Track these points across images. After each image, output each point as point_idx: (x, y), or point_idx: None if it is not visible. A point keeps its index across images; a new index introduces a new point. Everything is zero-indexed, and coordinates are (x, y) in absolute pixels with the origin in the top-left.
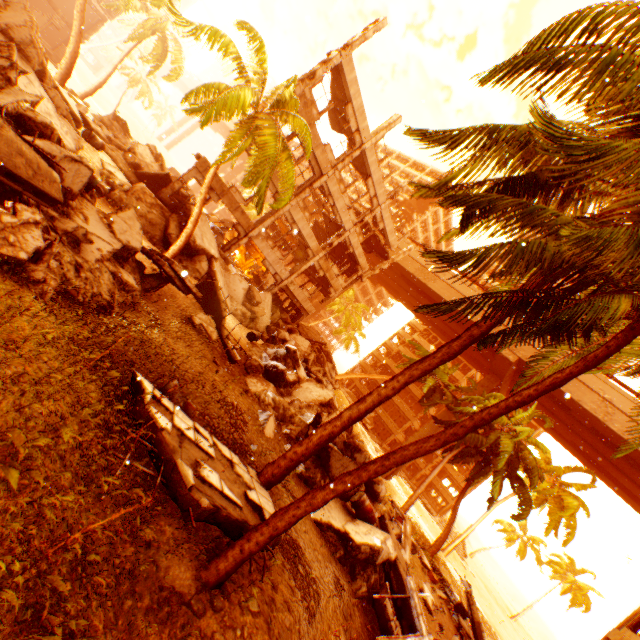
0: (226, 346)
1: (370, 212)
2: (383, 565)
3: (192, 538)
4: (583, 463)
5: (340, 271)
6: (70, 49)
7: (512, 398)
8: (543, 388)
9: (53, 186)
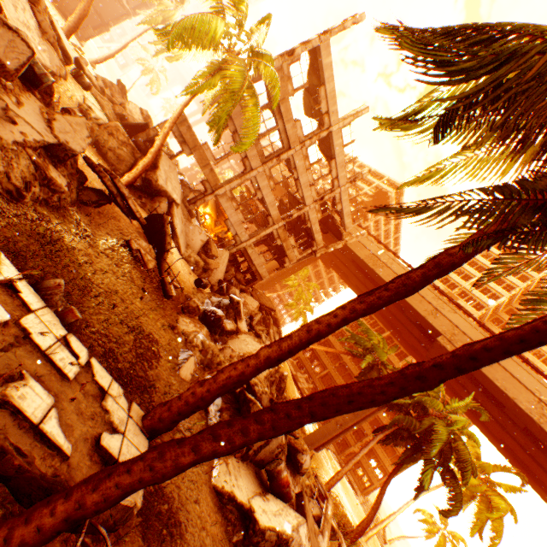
0: (163, 279)
1: (330, 192)
2: None
3: None
4: (511, 464)
5: (296, 243)
6: (81, 7)
7: (531, 326)
8: None
9: None
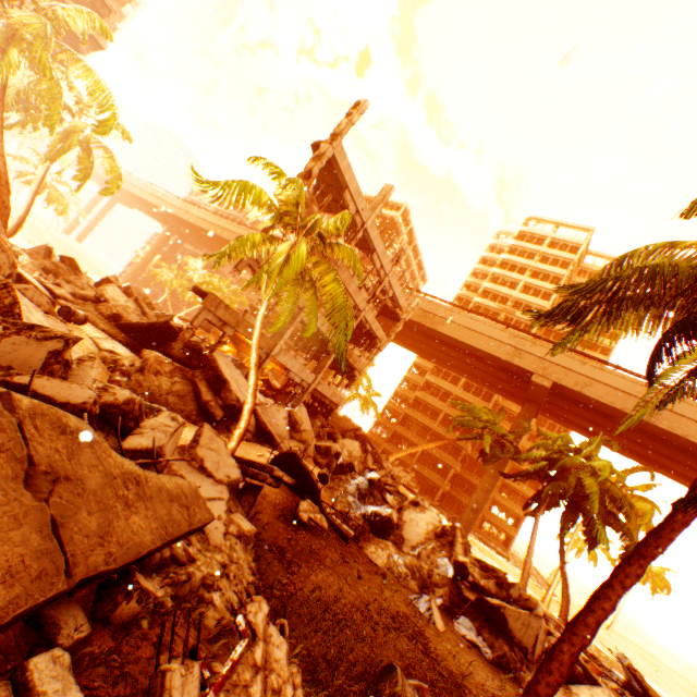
0: (335, 525)
1: (379, 284)
2: None
3: None
4: (632, 459)
5: (361, 351)
6: None
7: None
8: None
9: (200, 505)
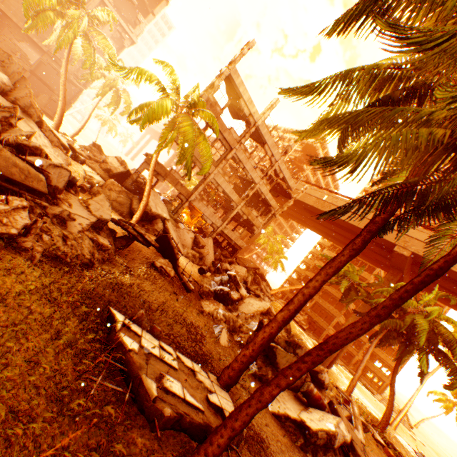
0: (182, 280)
1: (271, 167)
2: (341, 447)
3: (163, 446)
4: None
5: (258, 213)
6: (59, 108)
7: (424, 273)
8: (452, 258)
9: (40, 184)
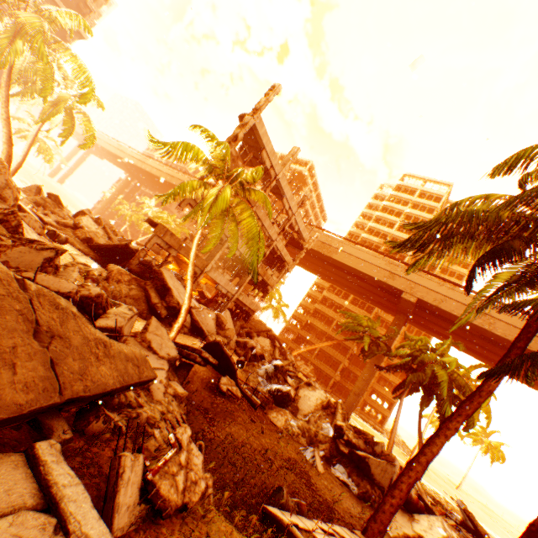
0: (246, 396)
1: (288, 221)
2: None
3: None
4: (477, 358)
5: (273, 271)
6: (4, 154)
7: None
8: None
9: (147, 367)
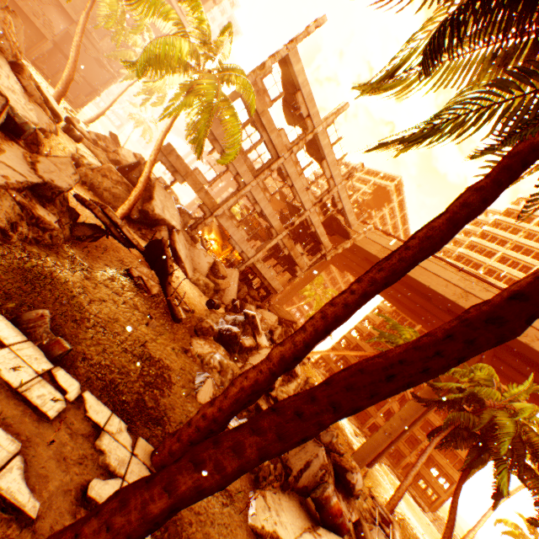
0: (170, 303)
1: (328, 192)
2: None
3: None
4: None
5: (304, 250)
6: (66, 73)
7: None
8: None
9: None
